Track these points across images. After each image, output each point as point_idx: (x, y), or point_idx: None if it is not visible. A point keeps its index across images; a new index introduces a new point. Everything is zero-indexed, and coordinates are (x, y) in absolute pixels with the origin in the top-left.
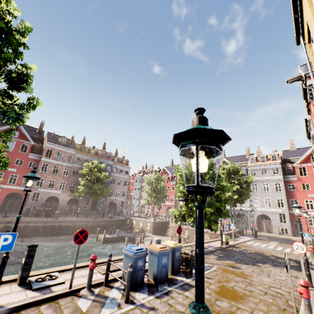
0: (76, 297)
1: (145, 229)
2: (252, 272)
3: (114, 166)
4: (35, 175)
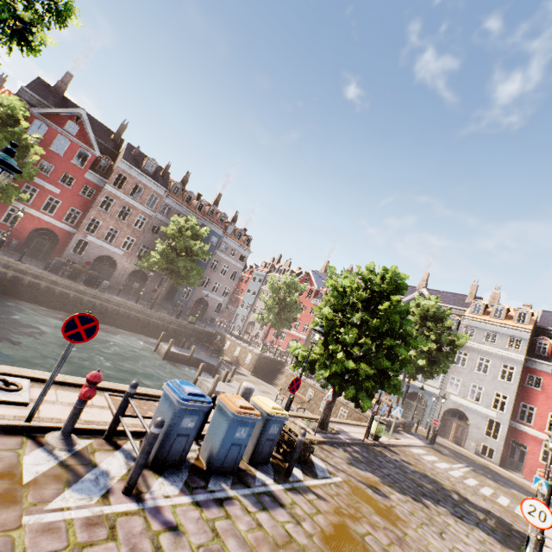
0: (32, 442)
1: (242, 362)
2: (411, 514)
3: (223, 239)
4: (8, 160)
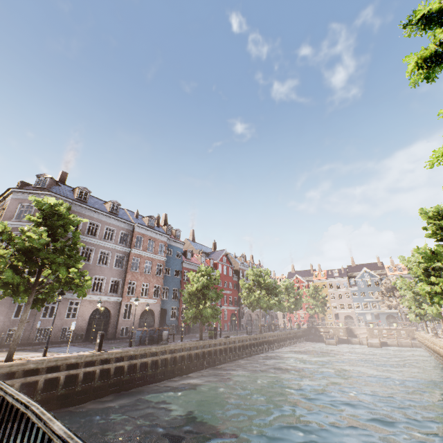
0: None
1: (338, 335)
2: None
3: None
4: None
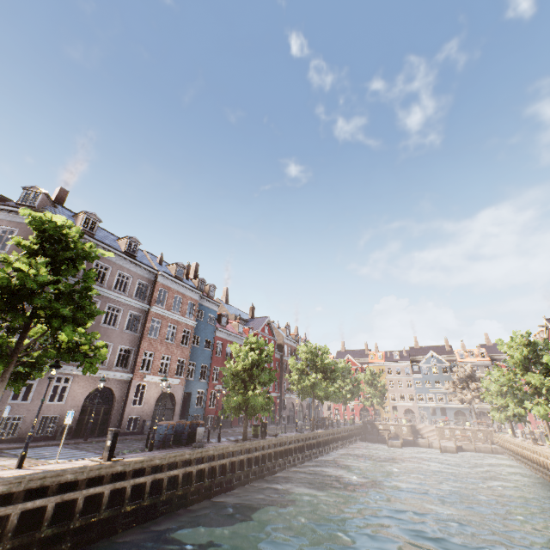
0: None
1: (401, 434)
2: None
3: None
4: None
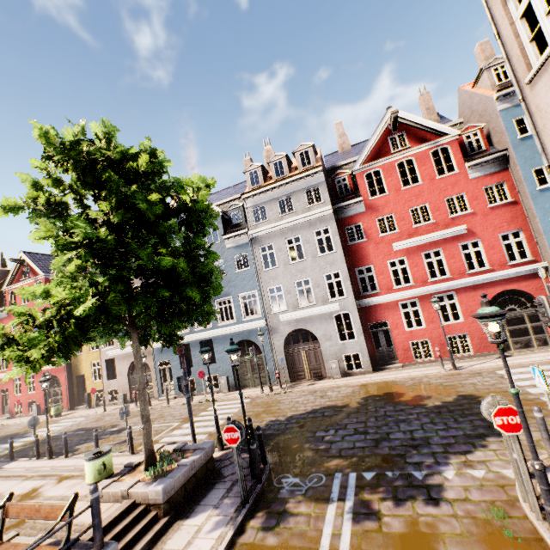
0: None
1: None
2: None
3: None
4: None
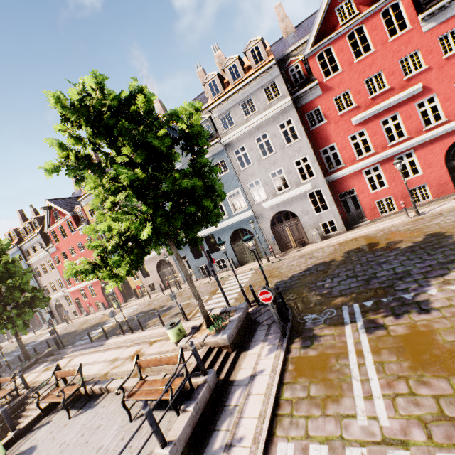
0: None
1: None
2: None
3: None
4: None
